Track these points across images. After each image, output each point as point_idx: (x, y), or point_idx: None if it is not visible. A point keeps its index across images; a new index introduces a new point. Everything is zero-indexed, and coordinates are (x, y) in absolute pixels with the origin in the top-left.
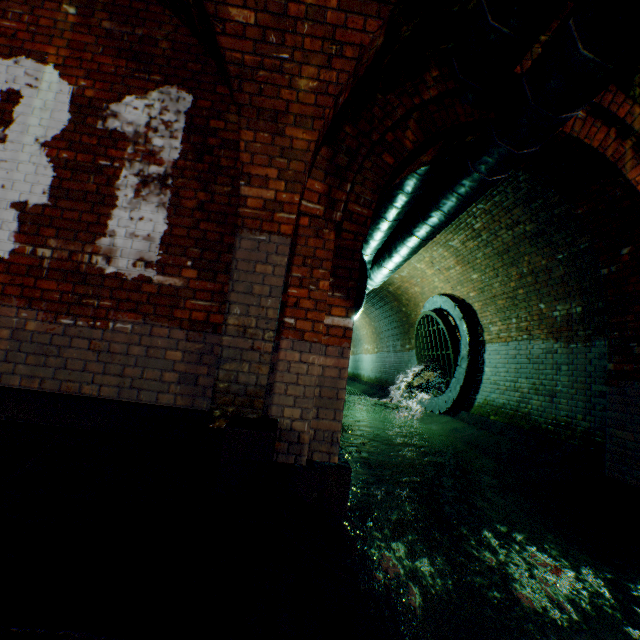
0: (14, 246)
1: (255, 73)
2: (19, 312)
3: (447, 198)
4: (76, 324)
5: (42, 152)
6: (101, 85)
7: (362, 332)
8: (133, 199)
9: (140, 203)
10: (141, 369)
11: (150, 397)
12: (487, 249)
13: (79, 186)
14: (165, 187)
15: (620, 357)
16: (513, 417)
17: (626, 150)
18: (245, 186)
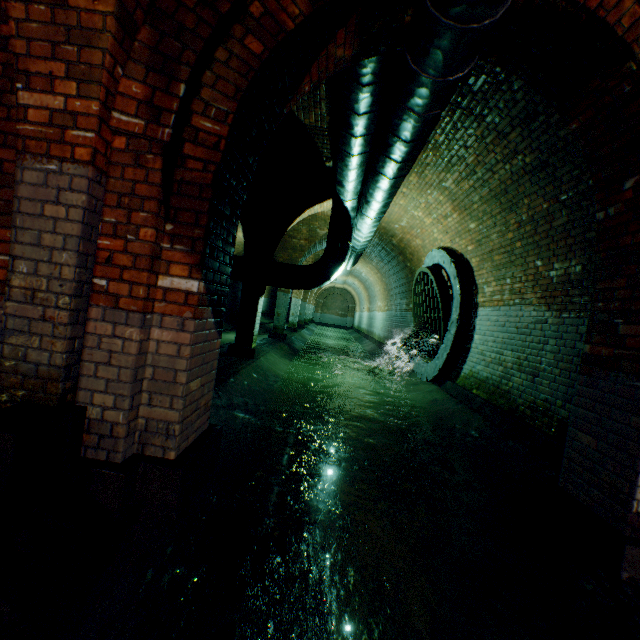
0: None
1: None
2: None
3: (398, 116)
4: None
5: None
6: None
7: (376, 288)
8: None
9: None
10: None
11: None
12: (483, 190)
13: None
14: None
15: (600, 337)
16: (493, 394)
17: None
18: (24, 91)
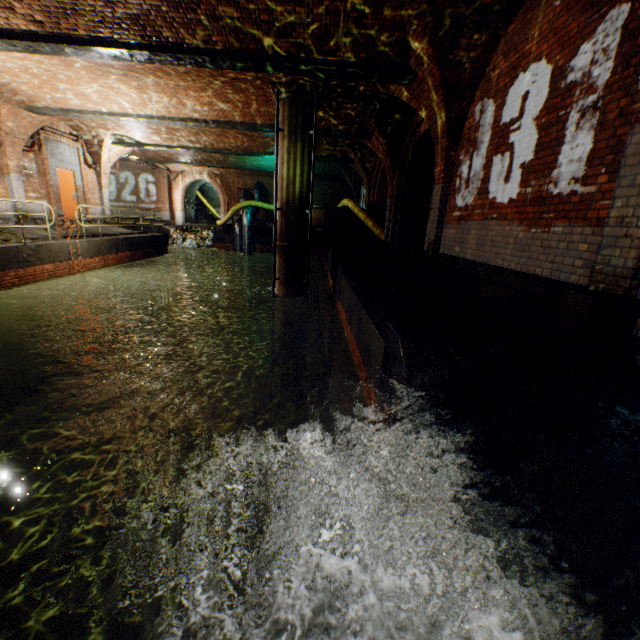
0: (517, 191)
1: None
2: (516, 229)
3: None
4: (536, 232)
5: (533, 125)
6: (566, 51)
7: None
8: (573, 133)
9: (577, 134)
10: (562, 258)
11: (564, 277)
12: None
13: (546, 139)
14: (595, 111)
15: None
16: None
17: None
18: None
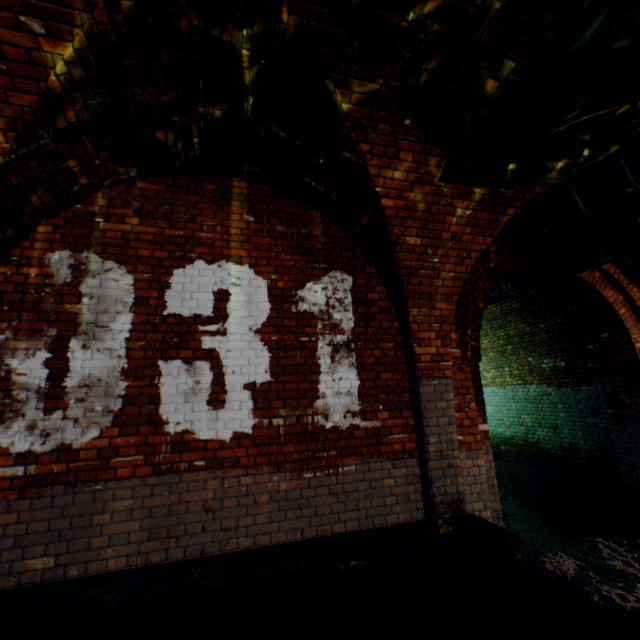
0: (253, 421)
1: (417, 271)
2: (270, 477)
3: None
4: (315, 475)
5: (256, 338)
6: (286, 276)
7: None
8: (331, 364)
9: (336, 366)
10: (369, 500)
11: (380, 520)
12: None
13: (290, 361)
14: (350, 350)
15: (615, 405)
16: (523, 446)
17: (598, 277)
18: (417, 347)
